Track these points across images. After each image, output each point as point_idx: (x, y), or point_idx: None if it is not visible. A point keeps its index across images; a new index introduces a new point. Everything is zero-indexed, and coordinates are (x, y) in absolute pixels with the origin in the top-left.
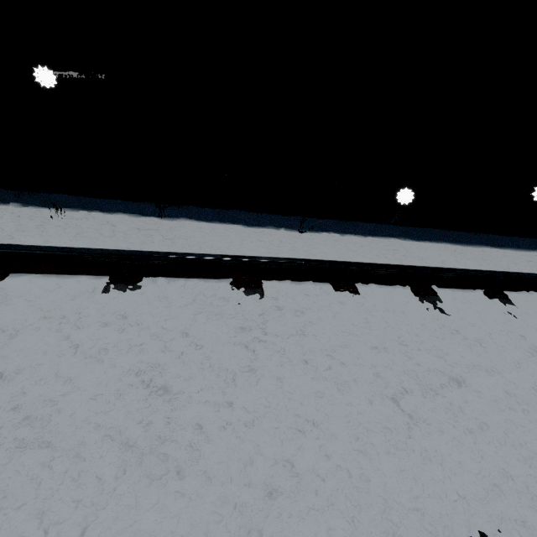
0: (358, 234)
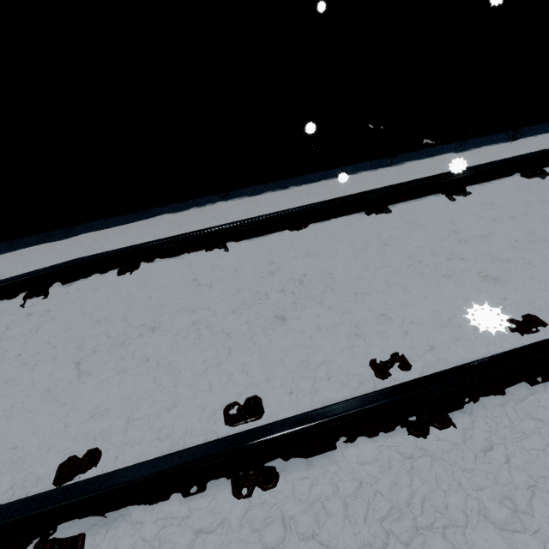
0: (545, 132)
